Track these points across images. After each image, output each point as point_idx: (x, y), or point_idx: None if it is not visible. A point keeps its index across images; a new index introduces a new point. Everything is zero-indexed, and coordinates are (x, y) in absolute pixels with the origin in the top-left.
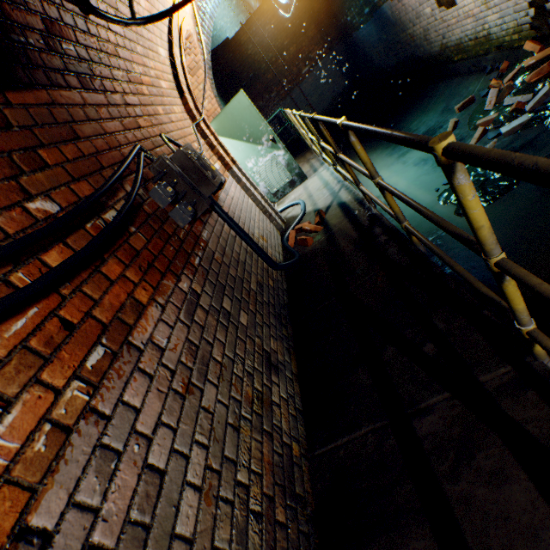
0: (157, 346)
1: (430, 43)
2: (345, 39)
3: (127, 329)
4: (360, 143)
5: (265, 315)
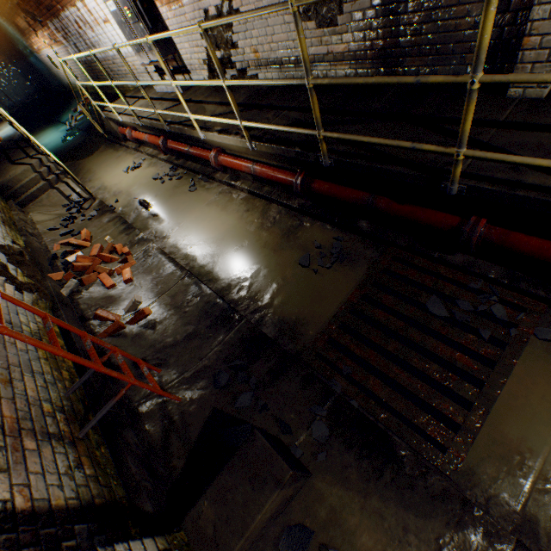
0: None
1: (63, 80)
2: (25, 59)
3: None
4: None
5: None
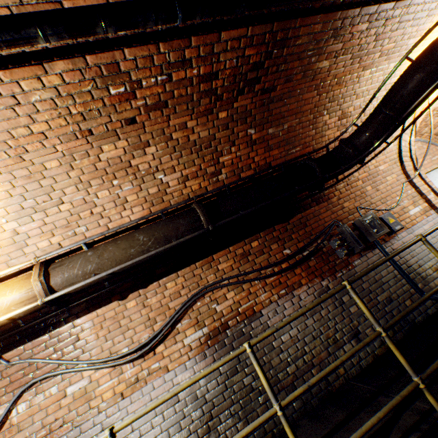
0: (299, 297)
1: None
2: None
3: (293, 289)
4: (435, 249)
5: (375, 316)
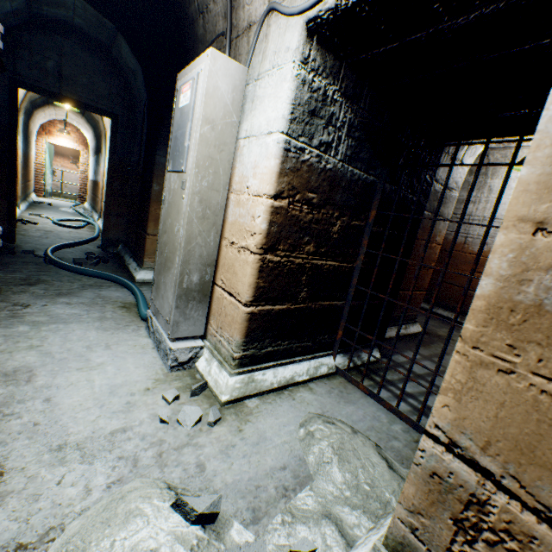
0: None
1: None
2: None
3: None
4: None
5: None
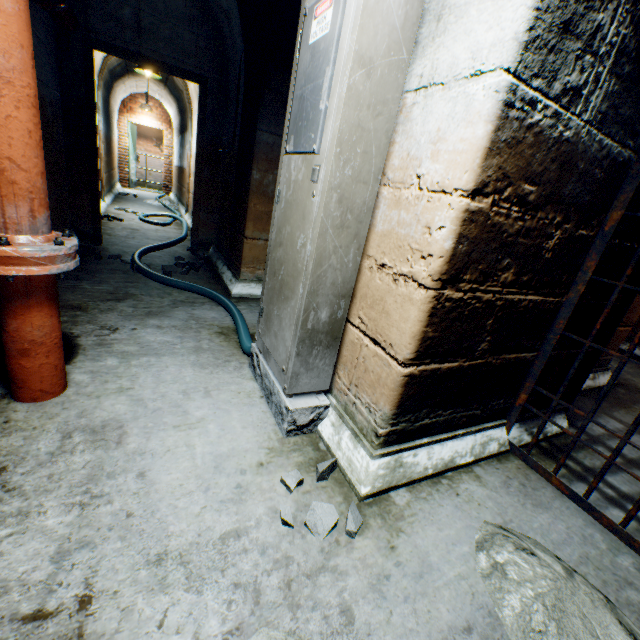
0: None
1: None
2: None
3: None
4: None
5: None
